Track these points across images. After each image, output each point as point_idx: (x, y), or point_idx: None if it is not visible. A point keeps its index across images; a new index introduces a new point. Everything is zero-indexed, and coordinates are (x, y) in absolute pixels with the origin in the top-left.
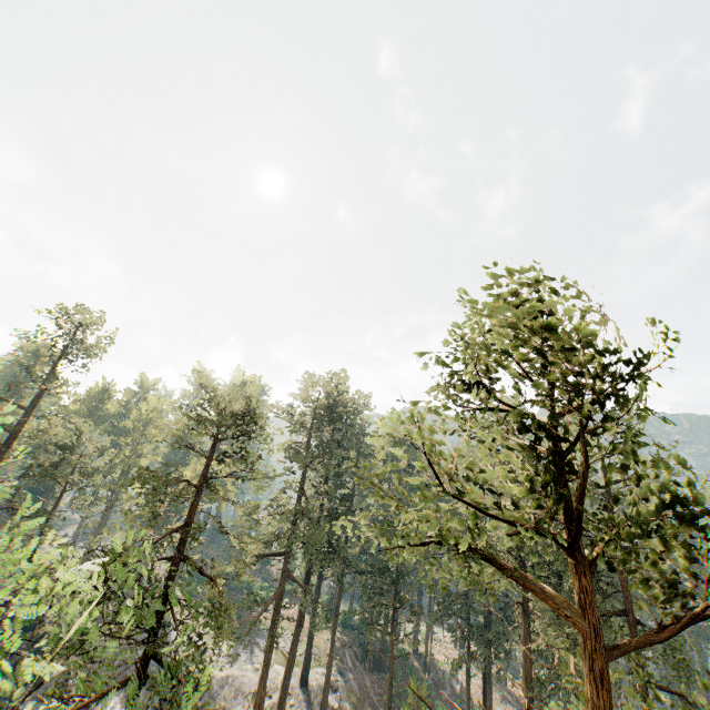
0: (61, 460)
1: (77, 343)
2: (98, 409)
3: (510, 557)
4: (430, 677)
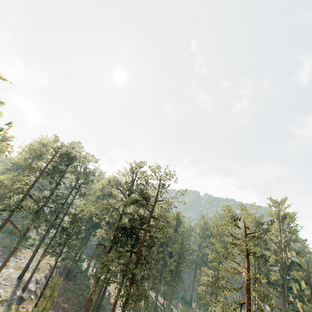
0: None
1: None
2: None
3: (119, 230)
4: None
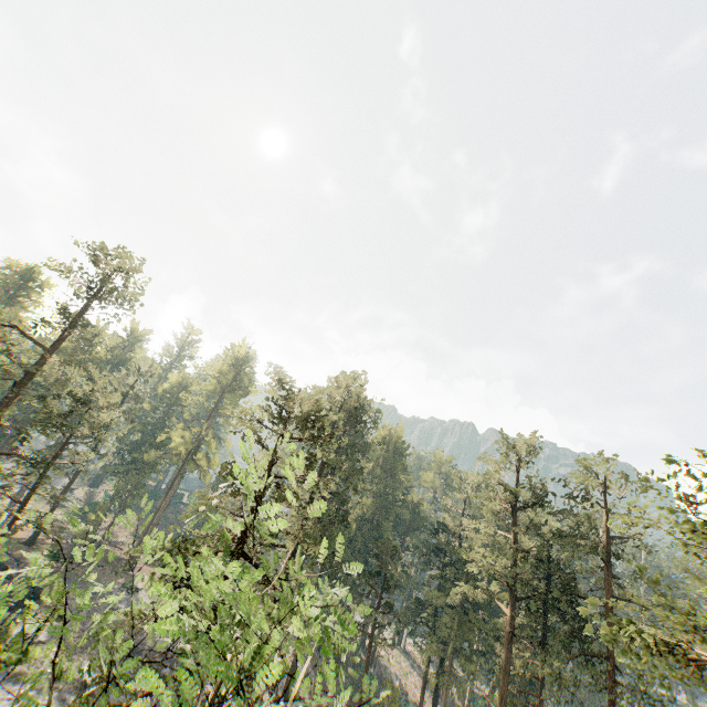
0: (71, 411)
1: (110, 290)
2: (86, 352)
3: (495, 582)
4: (376, 671)
